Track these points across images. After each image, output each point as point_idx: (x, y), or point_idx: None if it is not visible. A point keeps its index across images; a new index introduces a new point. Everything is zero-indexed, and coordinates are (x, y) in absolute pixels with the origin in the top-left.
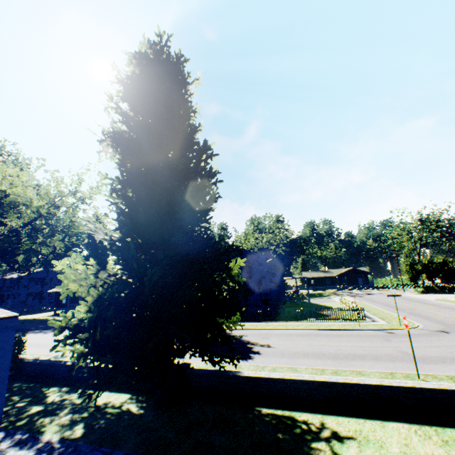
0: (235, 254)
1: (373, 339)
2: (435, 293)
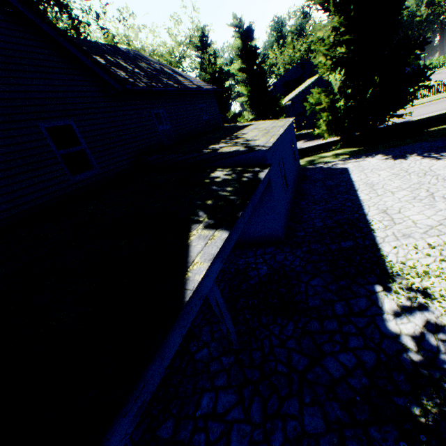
0: (425, 42)
1: None
2: None
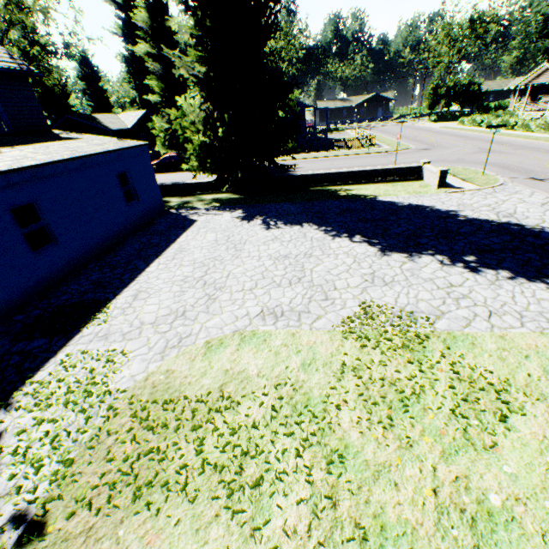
0: (298, 87)
1: (376, 158)
2: (444, 123)
